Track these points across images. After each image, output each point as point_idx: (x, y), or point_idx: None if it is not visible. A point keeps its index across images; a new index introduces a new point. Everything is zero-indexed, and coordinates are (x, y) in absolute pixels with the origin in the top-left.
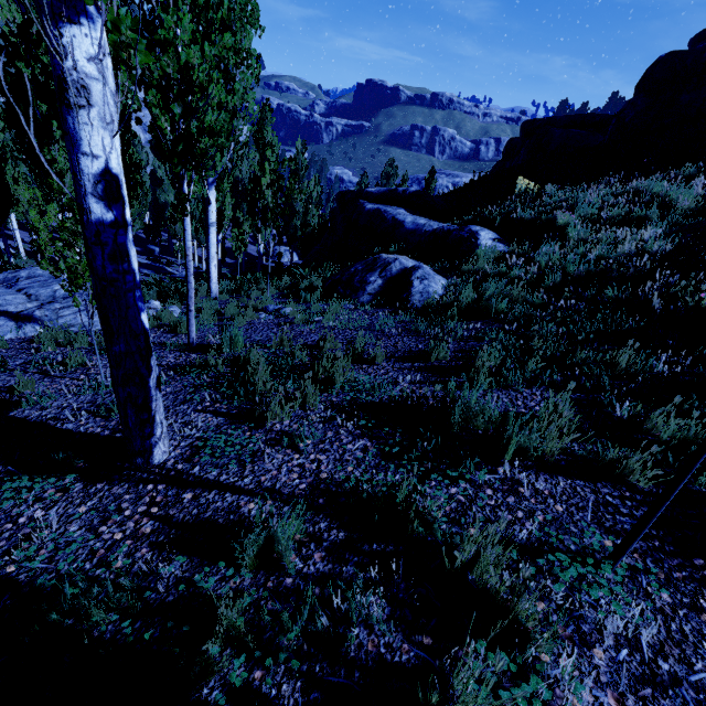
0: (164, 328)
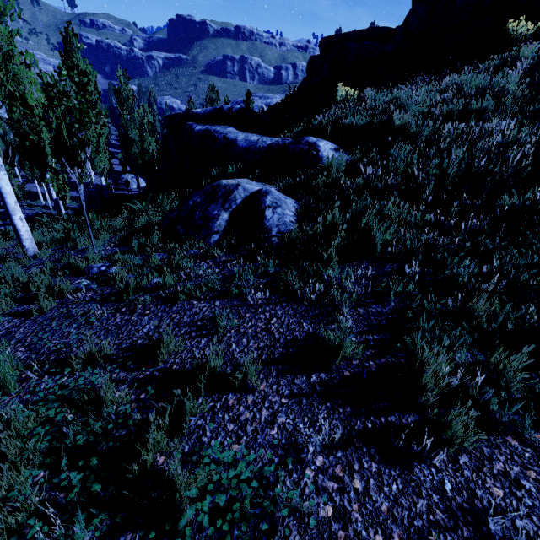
0: None
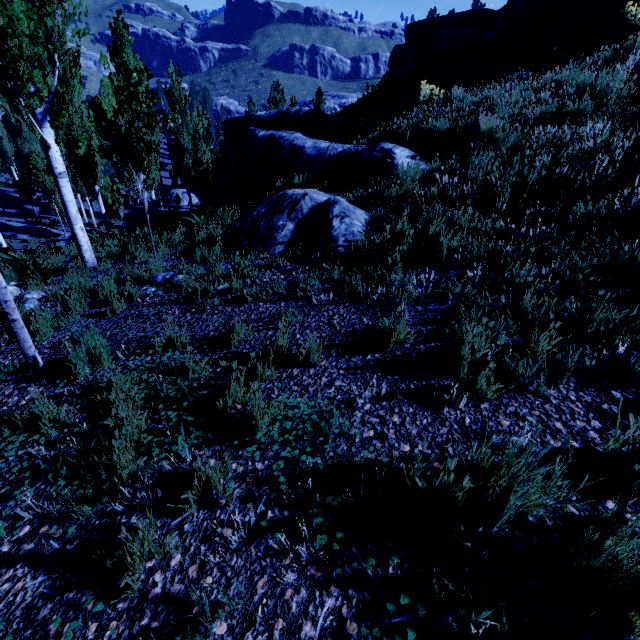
0: (5, 334)
